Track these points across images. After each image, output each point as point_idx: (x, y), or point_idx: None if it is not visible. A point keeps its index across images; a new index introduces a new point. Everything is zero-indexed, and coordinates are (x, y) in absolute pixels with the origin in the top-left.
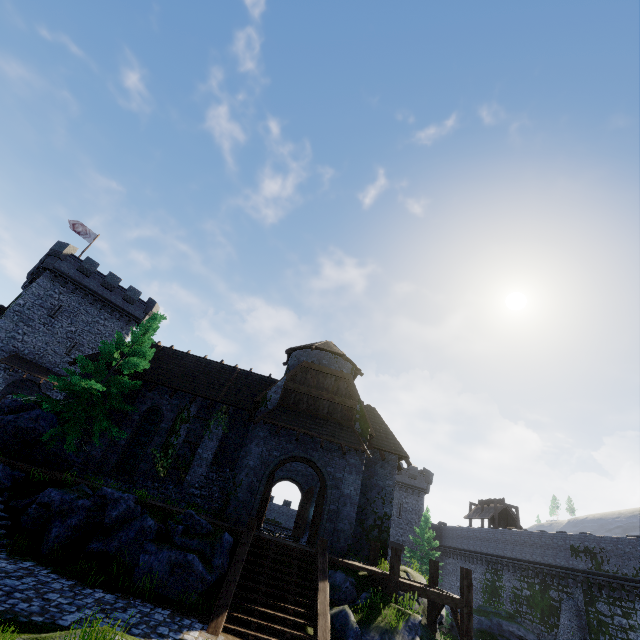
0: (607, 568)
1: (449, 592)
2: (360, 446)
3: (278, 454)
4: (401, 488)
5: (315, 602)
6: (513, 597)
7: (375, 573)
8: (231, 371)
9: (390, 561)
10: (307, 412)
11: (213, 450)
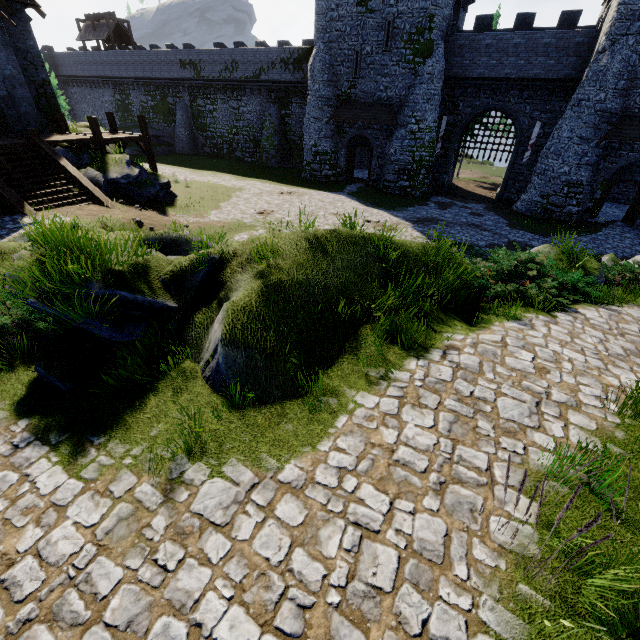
0: (204, 75)
1: (130, 133)
2: None
3: None
4: None
5: (67, 174)
6: (142, 110)
7: (86, 140)
8: None
9: (91, 128)
10: None
11: None
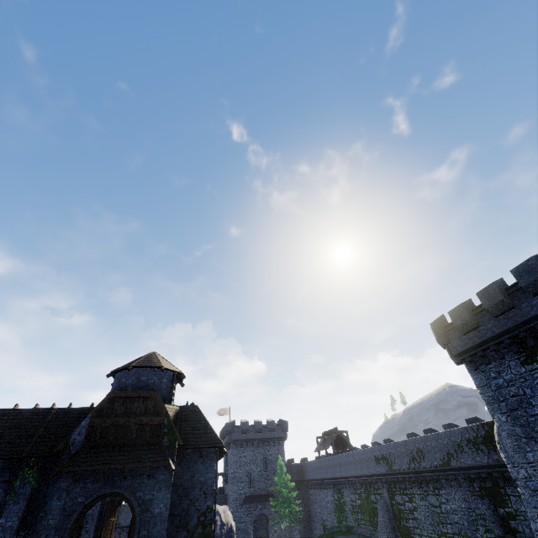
0: (395, 468)
1: None
2: (165, 461)
3: (83, 499)
4: (264, 443)
5: None
6: (352, 509)
7: None
8: (45, 414)
9: None
10: (114, 443)
11: (19, 514)
